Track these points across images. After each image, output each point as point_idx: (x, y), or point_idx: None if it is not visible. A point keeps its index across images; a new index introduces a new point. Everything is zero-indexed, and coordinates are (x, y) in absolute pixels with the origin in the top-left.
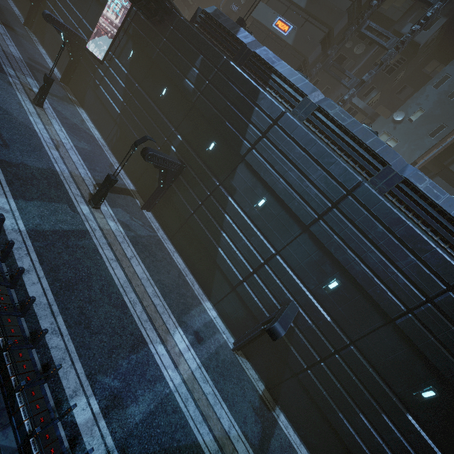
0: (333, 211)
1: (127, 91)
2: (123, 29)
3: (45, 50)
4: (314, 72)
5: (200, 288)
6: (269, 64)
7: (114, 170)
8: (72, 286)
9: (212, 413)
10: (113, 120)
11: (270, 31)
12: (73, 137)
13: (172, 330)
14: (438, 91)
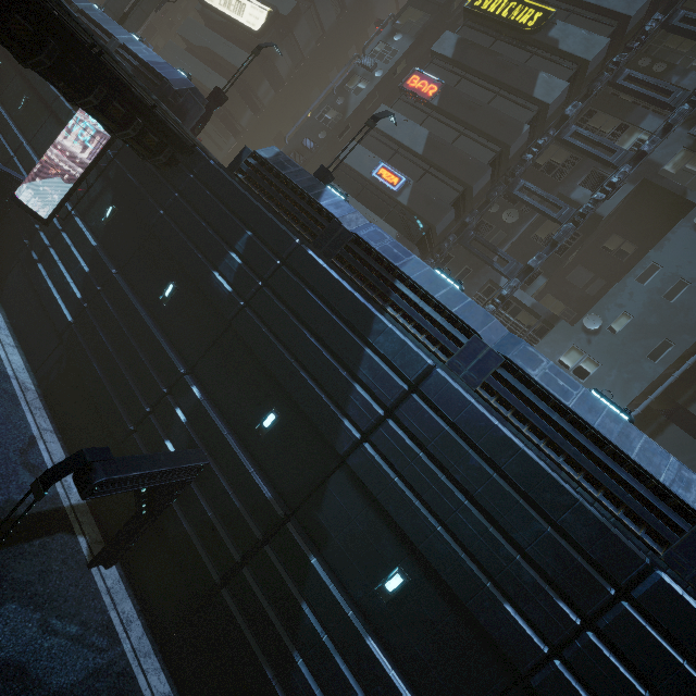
0: (591, 641)
1: (92, 280)
2: (99, 168)
3: None
4: (446, 247)
5: None
6: (388, 262)
7: (34, 458)
8: None
9: None
10: (56, 332)
11: (369, 182)
12: None
13: None
14: (647, 287)
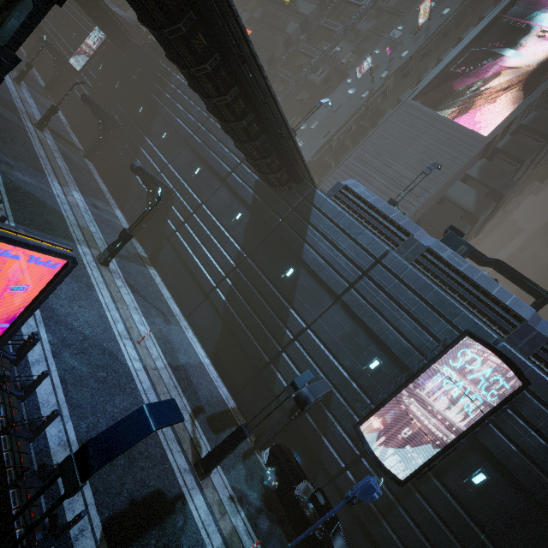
0: (201, 128)
1: (93, 88)
2: (100, 54)
3: (39, 74)
4: None
5: (116, 204)
6: None
7: (69, 135)
8: (1, 130)
9: (83, 220)
10: (79, 109)
11: None
12: (39, 107)
13: (73, 190)
14: (326, 109)
